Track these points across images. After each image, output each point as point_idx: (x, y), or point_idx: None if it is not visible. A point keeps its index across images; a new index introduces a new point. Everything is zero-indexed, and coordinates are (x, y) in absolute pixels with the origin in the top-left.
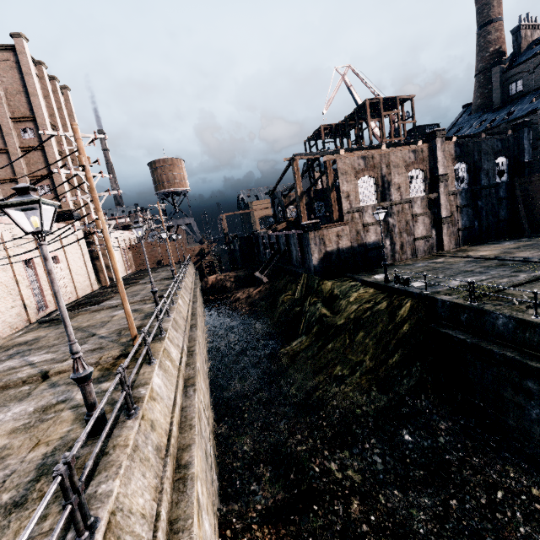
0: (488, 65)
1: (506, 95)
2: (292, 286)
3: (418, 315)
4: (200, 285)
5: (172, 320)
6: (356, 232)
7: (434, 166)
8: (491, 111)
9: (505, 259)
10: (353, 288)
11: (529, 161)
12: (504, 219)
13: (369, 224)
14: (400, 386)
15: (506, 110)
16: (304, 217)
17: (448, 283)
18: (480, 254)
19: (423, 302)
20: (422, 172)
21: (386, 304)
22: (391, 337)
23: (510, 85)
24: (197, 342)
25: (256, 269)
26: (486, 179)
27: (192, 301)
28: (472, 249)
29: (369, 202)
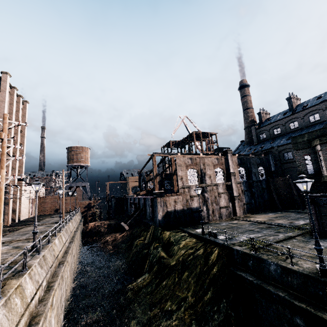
0: (249, 125)
1: (259, 139)
2: (144, 233)
3: (222, 260)
4: (82, 229)
5: (41, 257)
6: (186, 200)
7: (228, 167)
8: (253, 145)
9: (270, 224)
10: (182, 237)
11: (274, 170)
12: (267, 200)
13: (193, 196)
14: (212, 321)
15: (260, 145)
16: (156, 188)
17: (240, 237)
18: (257, 219)
19: (225, 250)
20: (222, 170)
21: (203, 250)
22: (205, 276)
23: (260, 135)
24: (59, 278)
25: (123, 220)
26: (255, 177)
27: (70, 241)
28: (252, 216)
29: (193, 183)
